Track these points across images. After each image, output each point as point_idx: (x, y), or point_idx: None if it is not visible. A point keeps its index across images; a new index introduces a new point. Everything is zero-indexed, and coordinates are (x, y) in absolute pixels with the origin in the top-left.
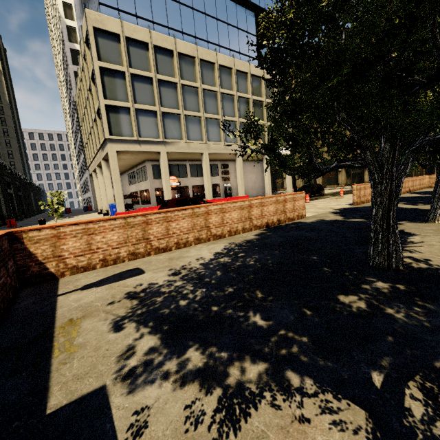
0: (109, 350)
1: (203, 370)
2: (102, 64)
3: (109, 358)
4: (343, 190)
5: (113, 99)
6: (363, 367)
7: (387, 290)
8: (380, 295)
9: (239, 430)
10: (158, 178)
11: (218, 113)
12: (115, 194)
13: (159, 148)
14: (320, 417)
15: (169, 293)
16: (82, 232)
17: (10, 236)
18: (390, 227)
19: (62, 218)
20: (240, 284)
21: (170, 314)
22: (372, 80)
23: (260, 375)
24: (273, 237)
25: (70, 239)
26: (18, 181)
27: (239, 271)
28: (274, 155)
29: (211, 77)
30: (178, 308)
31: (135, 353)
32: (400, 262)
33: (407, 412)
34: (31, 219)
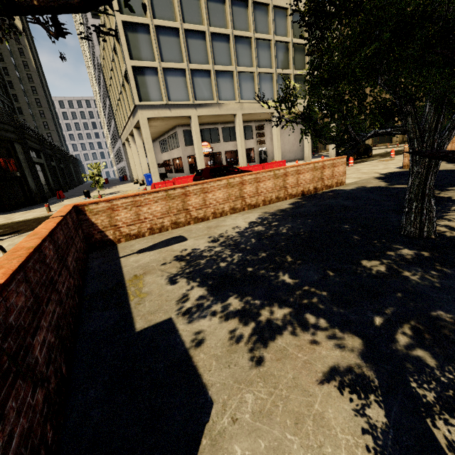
0: (169, 297)
1: (241, 311)
2: (125, 17)
3: (170, 302)
4: (396, 150)
5: (139, 59)
6: (369, 313)
7: (410, 256)
8: (402, 260)
9: (267, 346)
10: (190, 145)
11: (253, 65)
12: (149, 164)
13: (190, 112)
14: (326, 341)
15: (210, 256)
16: (131, 204)
17: (75, 209)
18: (425, 196)
19: (103, 189)
20: (273, 250)
21: (212, 273)
22: (418, 39)
23: (285, 316)
24: (308, 206)
25: (122, 211)
26: (58, 154)
27: (272, 239)
28: (309, 124)
29: (244, 19)
30: (219, 268)
31: (189, 299)
32: (432, 231)
33: (395, 341)
34: (75, 190)
